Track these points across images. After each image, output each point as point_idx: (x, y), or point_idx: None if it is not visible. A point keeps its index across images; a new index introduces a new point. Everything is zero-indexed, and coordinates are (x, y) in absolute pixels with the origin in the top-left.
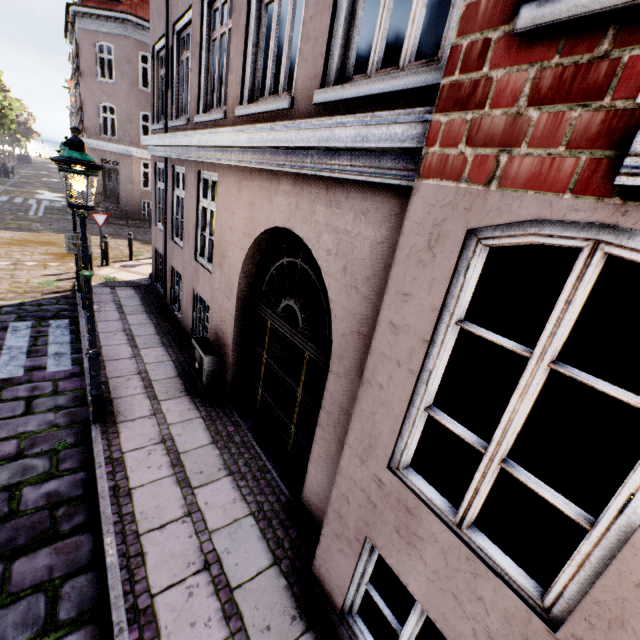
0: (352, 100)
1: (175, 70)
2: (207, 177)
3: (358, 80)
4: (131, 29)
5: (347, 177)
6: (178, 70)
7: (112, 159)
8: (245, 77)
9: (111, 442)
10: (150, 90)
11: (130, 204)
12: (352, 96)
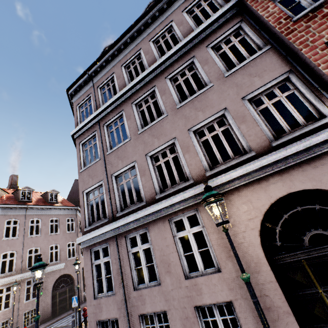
0: (295, 137)
1: (116, 190)
2: (179, 218)
3: (284, 135)
4: (2, 210)
5: (323, 151)
6: (117, 189)
7: None
8: (202, 163)
9: None
10: (10, 237)
11: None
12: (297, 135)
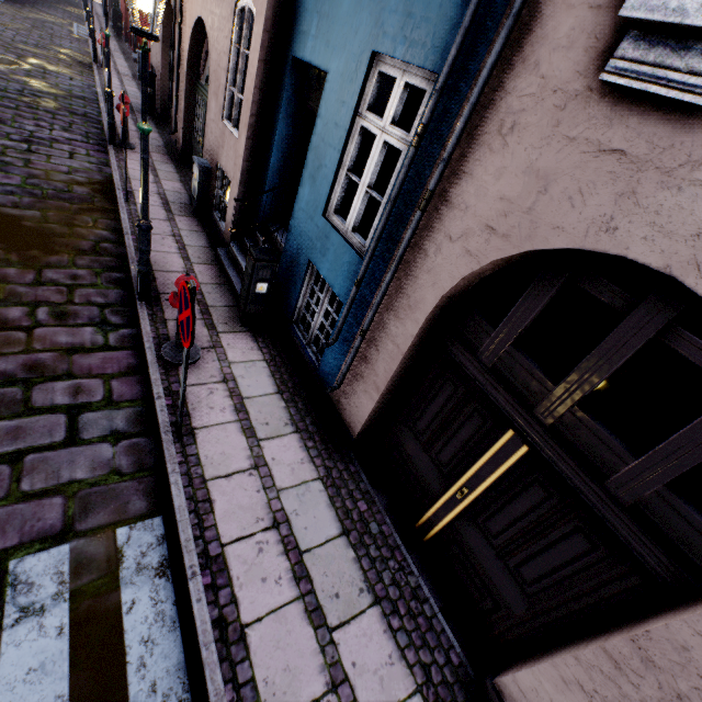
0: None
1: None
2: None
3: None
4: None
5: None
6: None
7: None
8: None
9: None
10: None
11: None
12: None
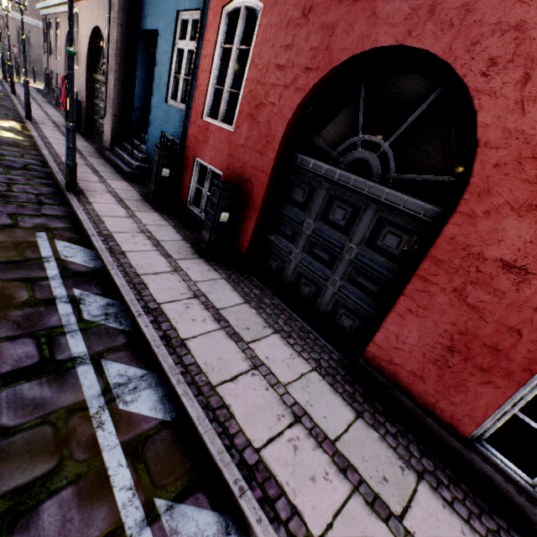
0: None
1: None
2: (58, 21)
3: None
4: None
5: None
6: None
7: (25, 28)
8: None
9: (18, 98)
10: None
11: (39, 64)
12: None
